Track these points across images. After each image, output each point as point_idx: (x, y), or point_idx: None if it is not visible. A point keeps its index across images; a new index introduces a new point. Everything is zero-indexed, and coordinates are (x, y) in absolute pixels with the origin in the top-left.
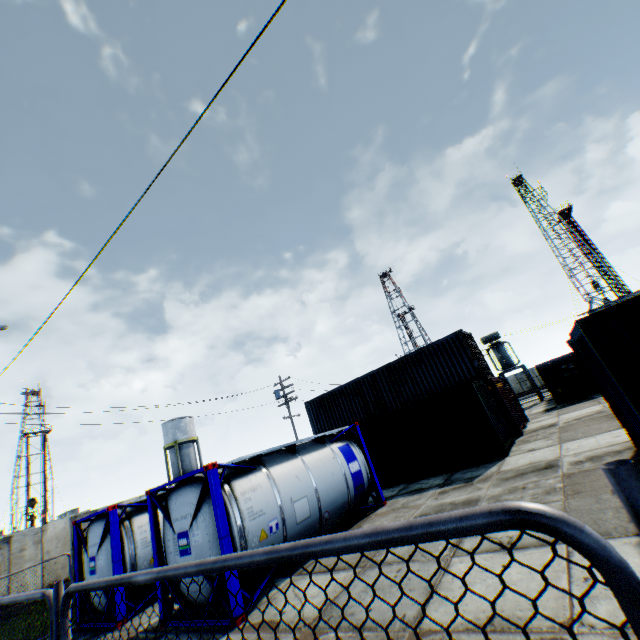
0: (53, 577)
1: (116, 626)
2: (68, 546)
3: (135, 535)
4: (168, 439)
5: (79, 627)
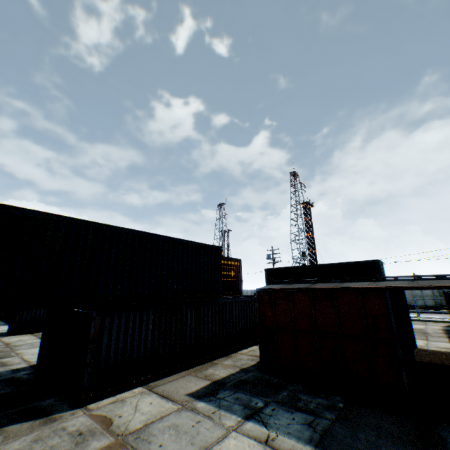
0: None
1: None
2: None
3: None
4: None
5: None
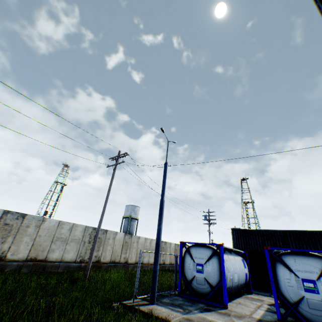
0: (113, 258)
1: (223, 307)
2: (120, 246)
3: (225, 263)
4: (127, 213)
5: (180, 295)
